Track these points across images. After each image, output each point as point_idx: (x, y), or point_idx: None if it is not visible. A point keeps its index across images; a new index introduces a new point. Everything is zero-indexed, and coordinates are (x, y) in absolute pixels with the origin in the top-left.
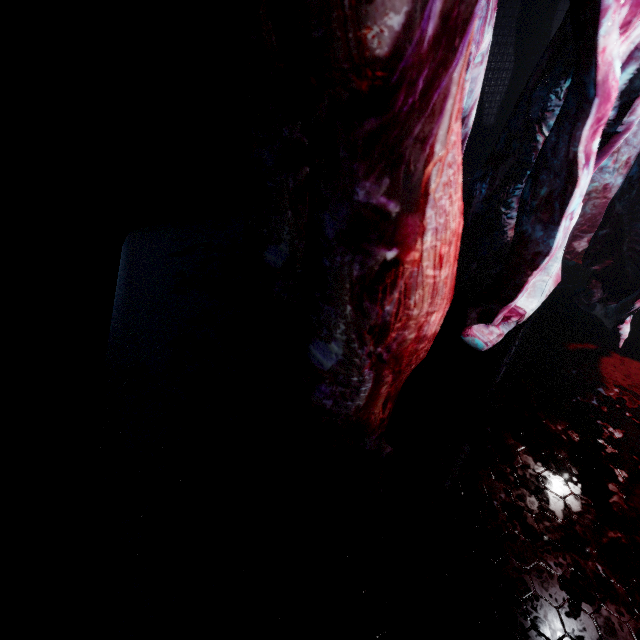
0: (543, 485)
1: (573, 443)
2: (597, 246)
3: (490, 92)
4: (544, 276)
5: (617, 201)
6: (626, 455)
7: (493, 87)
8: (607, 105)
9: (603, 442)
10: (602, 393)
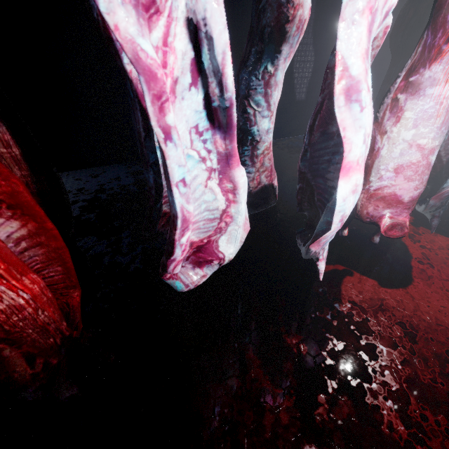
0: (264, 398)
1: (301, 356)
2: (298, 197)
3: (299, 77)
4: (235, 226)
5: (300, 161)
6: (341, 366)
7: (301, 73)
8: (157, 82)
9: (325, 354)
10: (337, 308)
